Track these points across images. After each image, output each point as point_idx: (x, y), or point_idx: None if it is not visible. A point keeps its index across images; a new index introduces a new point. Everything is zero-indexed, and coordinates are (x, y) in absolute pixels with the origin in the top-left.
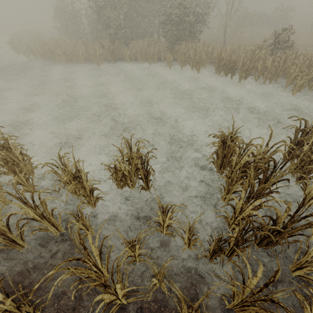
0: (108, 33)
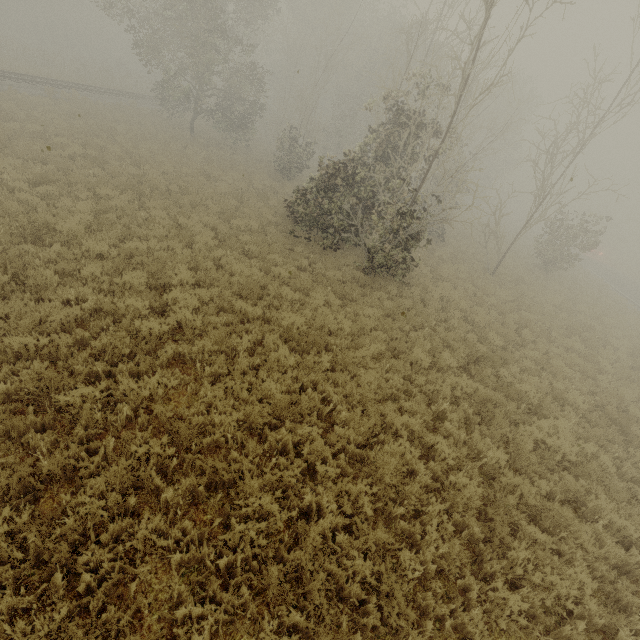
0: None
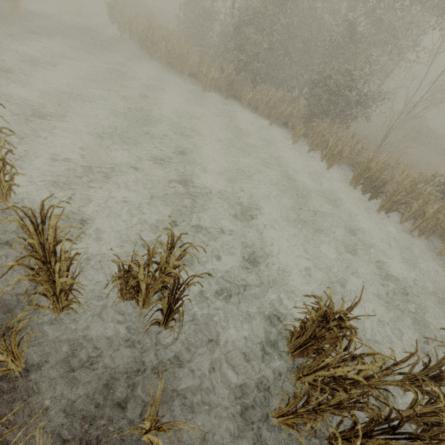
0: (239, 57)
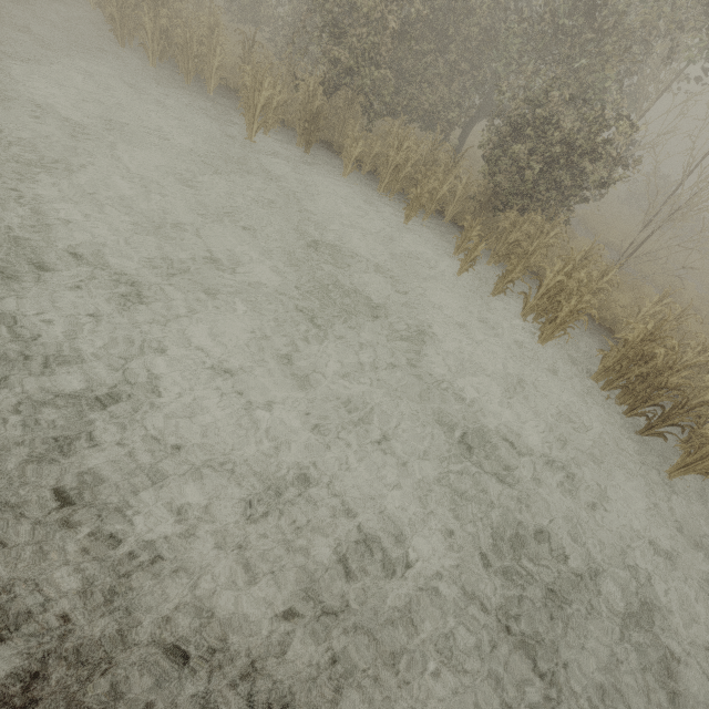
0: (332, 54)
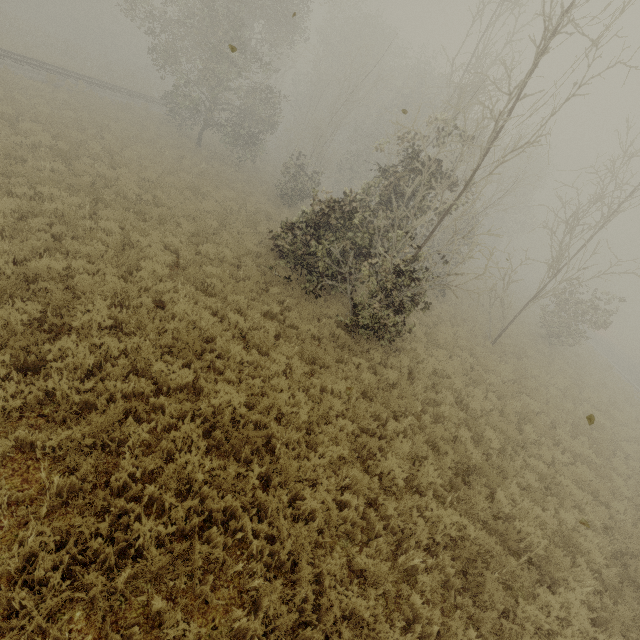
0: None
